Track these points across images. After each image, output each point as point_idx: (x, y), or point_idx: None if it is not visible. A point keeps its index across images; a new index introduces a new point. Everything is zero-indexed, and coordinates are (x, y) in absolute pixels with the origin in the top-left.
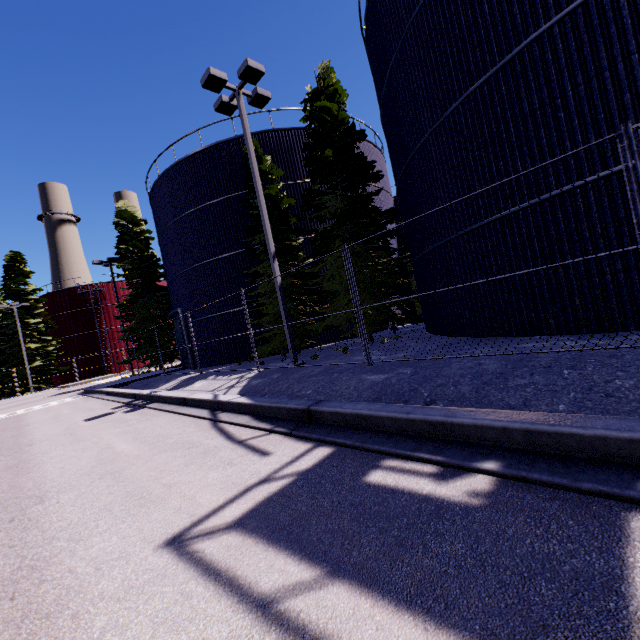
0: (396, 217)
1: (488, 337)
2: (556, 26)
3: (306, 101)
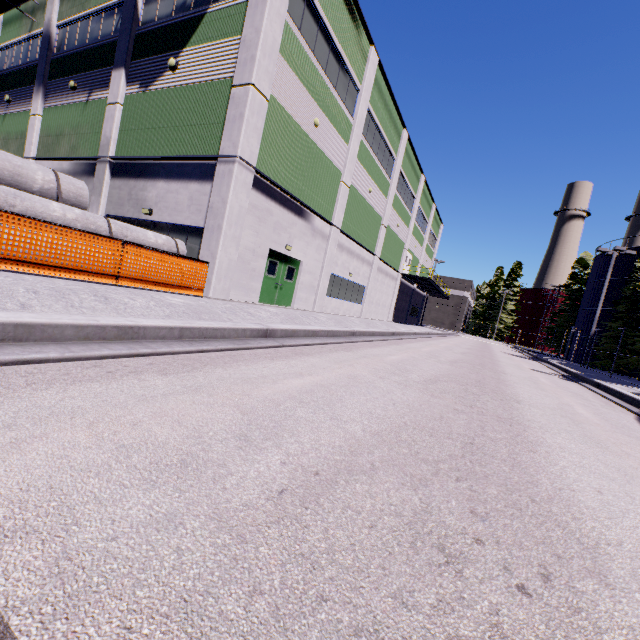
0: None
1: None
2: None
3: None
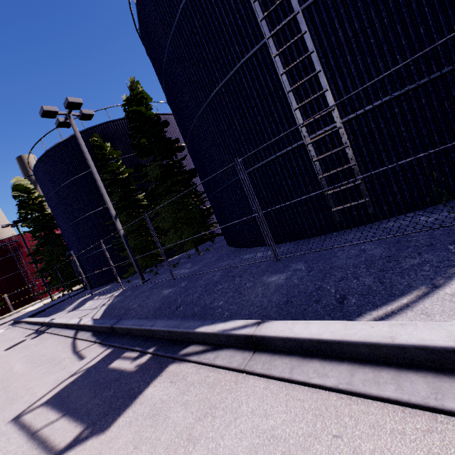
0: (196, 174)
1: (242, 248)
2: (222, 88)
3: (124, 105)
